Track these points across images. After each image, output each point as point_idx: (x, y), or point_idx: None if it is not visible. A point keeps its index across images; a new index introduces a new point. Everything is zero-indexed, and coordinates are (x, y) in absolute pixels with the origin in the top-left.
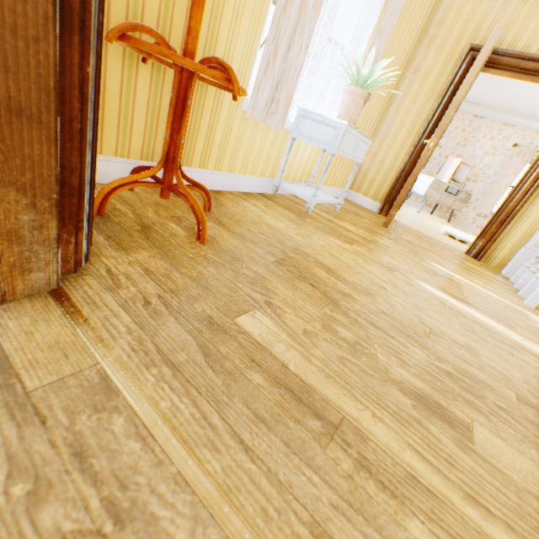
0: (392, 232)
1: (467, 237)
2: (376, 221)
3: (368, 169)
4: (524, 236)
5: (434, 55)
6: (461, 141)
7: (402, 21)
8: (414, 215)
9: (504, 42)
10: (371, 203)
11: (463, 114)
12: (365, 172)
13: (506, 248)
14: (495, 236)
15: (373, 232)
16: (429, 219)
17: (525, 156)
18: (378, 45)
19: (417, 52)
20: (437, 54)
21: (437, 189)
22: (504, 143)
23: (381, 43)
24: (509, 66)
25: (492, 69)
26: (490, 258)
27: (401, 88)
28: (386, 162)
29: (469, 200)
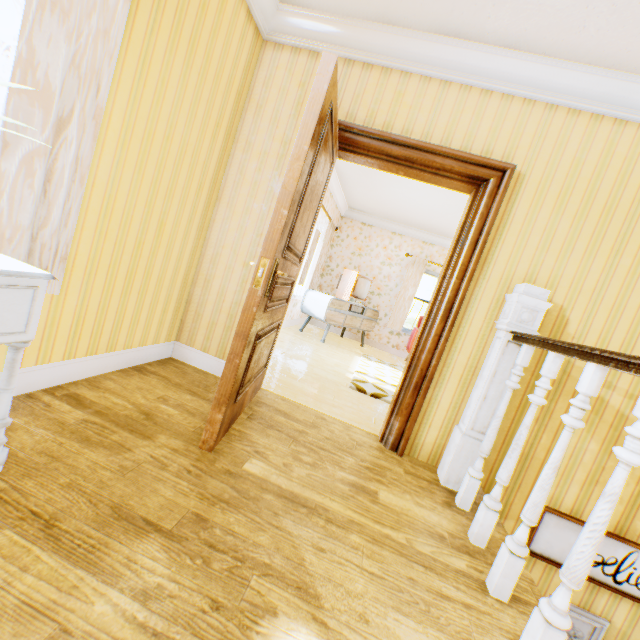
0: (224, 459)
1: (384, 376)
2: (198, 424)
3: (202, 304)
4: (453, 404)
5: (268, 126)
6: (357, 250)
7: (172, 41)
8: (315, 349)
9: (358, 117)
10: (218, 363)
11: (352, 221)
12: (199, 309)
13: (435, 427)
14: (415, 410)
15: (118, 532)
16: (336, 350)
17: (419, 266)
18: (68, 41)
19: (243, 121)
20: (273, 126)
21: (339, 309)
22: (398, 252)
23: (87, 43)
24: (372, 149)
25: (352, 153)
26: (417, 445)
27: (230, 173)
28: (230, 292)
29: (379, 316)
